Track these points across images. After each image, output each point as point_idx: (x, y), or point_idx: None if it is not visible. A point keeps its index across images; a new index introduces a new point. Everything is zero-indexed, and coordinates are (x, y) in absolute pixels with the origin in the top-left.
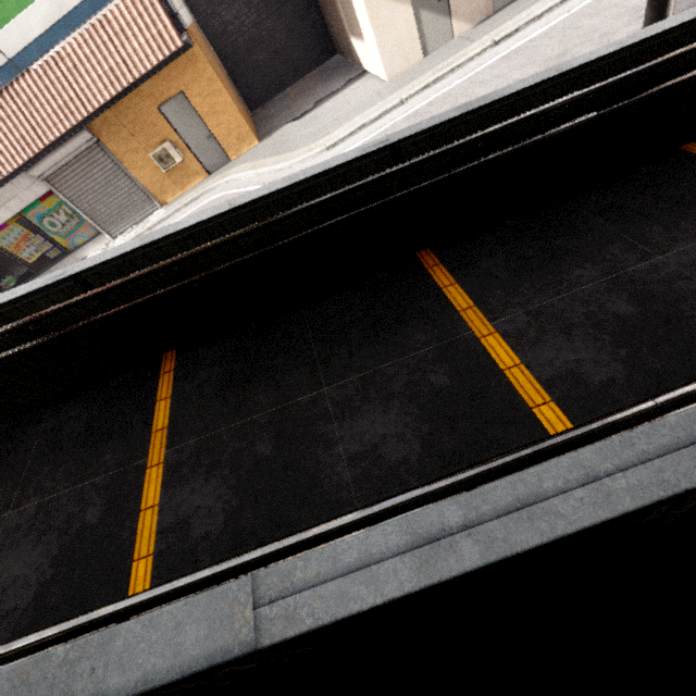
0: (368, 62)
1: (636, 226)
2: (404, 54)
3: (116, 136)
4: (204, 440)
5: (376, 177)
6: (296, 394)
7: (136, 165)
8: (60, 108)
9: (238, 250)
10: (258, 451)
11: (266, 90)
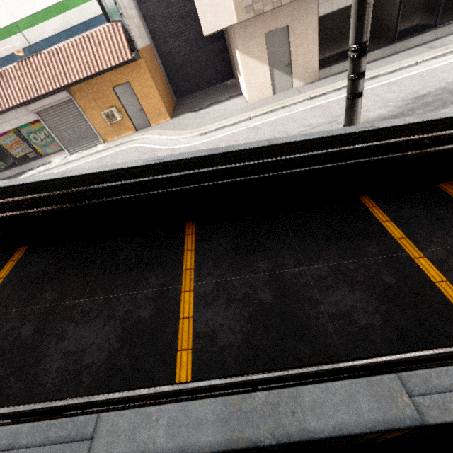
0: (243, 89)
1: (306, 242)
2: (261, 91)
3: (85, 98)
4: (1, 315)
5: (150, 179)
6: (67, 298)
7: (93, 116)
8: (53, 76)
9: (67, 200)
10: (22, 332)
11: (188, 89)
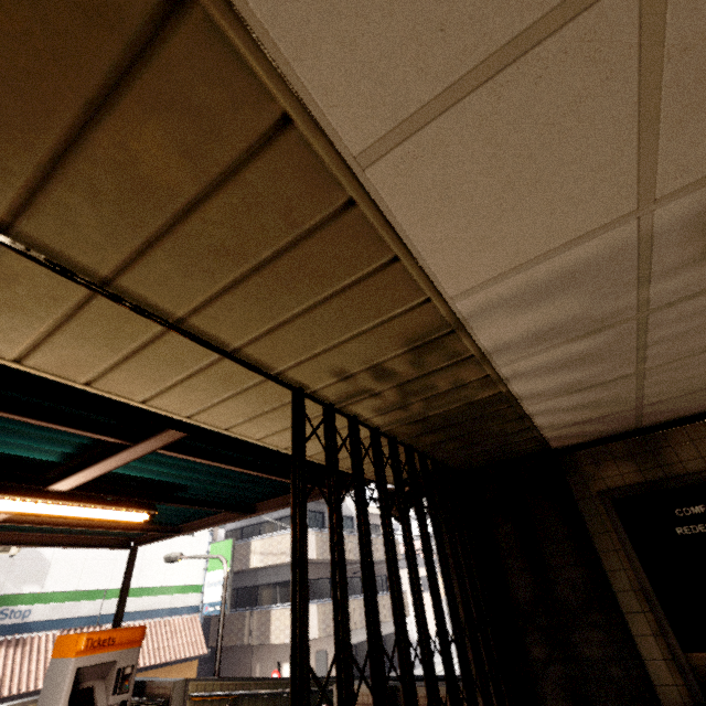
0: None
1: None
2: None
3: None
4: None
5: None
6: None
7: None
8: None
9: None
10: None
11: None
